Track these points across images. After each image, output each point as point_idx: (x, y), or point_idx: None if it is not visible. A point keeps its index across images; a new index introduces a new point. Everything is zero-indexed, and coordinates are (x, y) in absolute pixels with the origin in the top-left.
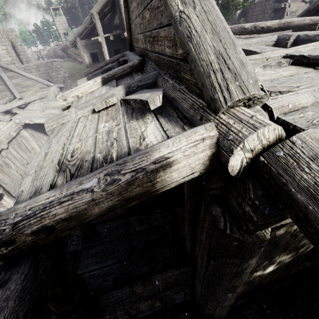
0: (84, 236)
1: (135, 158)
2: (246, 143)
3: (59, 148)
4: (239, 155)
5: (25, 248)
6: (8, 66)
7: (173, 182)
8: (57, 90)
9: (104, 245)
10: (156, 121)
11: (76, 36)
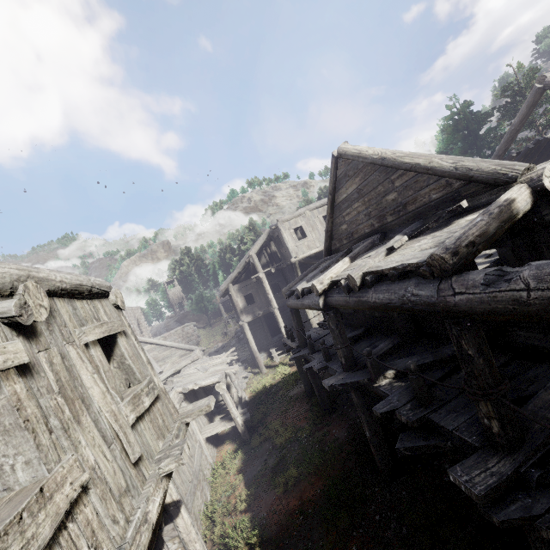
0: (421, 395)
1: (492, 206)
2: (545, 173)
3: (404, 256)
4: (546, 180)
5: (464, 257)
6: (147, 338)
7: (521, 209)
8: (201, 353)
9: (453, 401)
10: (468, 217)
11: (229, 282)
